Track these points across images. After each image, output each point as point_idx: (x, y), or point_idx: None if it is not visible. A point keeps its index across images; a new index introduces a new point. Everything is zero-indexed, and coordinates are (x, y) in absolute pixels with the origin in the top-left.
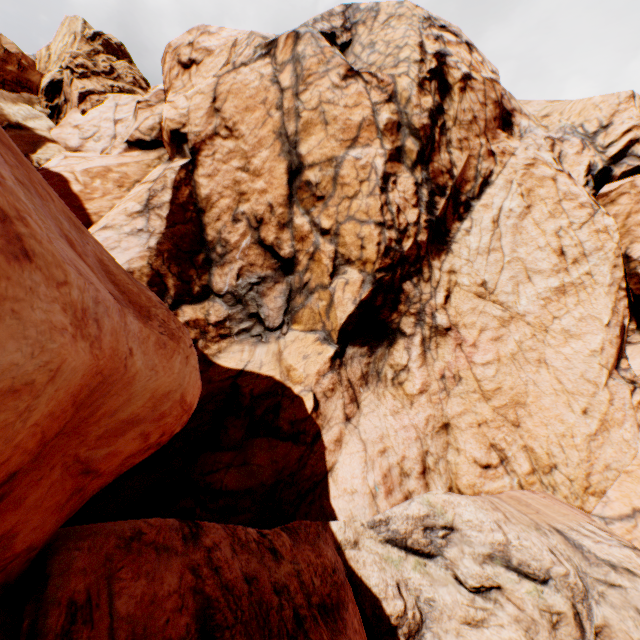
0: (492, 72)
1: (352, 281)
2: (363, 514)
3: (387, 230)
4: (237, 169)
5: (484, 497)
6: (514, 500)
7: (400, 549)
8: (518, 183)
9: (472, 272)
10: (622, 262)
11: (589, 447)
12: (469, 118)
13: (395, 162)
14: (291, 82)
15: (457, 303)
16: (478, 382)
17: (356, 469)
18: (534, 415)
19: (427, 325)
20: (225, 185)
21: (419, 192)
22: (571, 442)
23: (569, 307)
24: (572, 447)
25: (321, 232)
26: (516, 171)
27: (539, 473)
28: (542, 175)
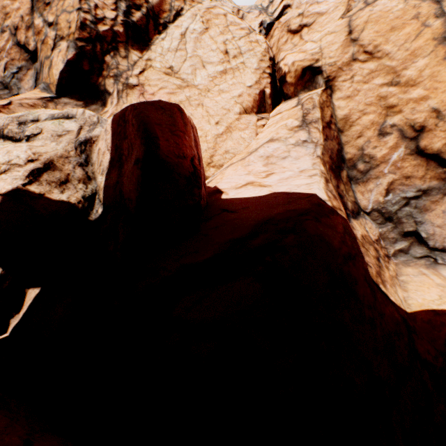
0: None
1: (63, 49)
2: None
3: (83, 13)
4: None
5: None
6: None
7: (1, 139)
8: (201, 16)
9: (164, 61)
10: (273, 65)
11: (216, 141)
12: None
13: None
14: None
15: (148, 75)
16: None
17: None
18: None
19: (121, 83)
20: None
21: (119, 4)
22: (205, 139)
23: (227, 80)
24: (205, 142)
25: (49, 25)
26: (200, 10)
27: None
28: (218, 13)
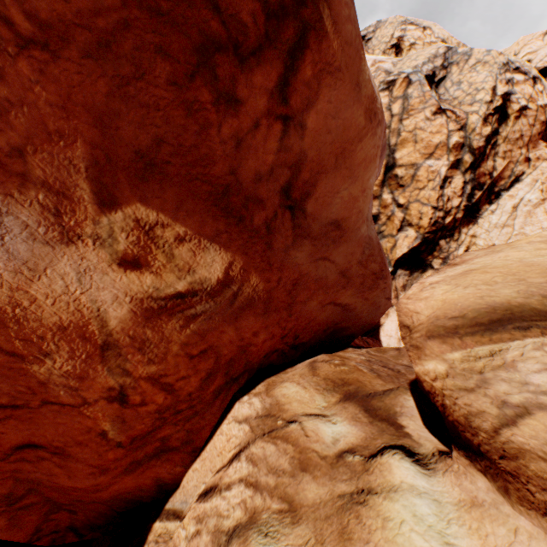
0: None
1: (409, 236)
2: (393, 345)
3: (437, 212)
4: None
5: None
6: None
7: None
8: (541, 182)
9: (487, 238)
10: None
11: None
12: (516, 136)
13: (453, 169)
14: (399, 111)
15: None
16: None
17: (393, 328)
18: None
19: None
20: None
21: (464, 187)
22: None
23: None
24: None
25: (397, 205)
26: (543, 173)
27: None
28: None
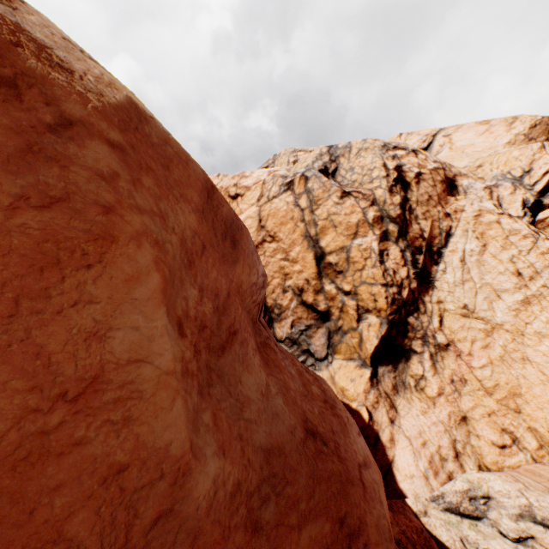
0: (434, 162)
1: (373, 323)
2: (423, 491)
3: (390, 288)
4: (280, 259)
5: (506, 472)
6: (529, 472)
7: (456, 515)
8: (472, 230)
9: (454, 299)
10: None
11: None
12: (426, 198)
13: (384, 241)
14: (307, 204)
15: (449, 324)
16: (480, 382)
17: (409, 459)
18: (530, 402)
19: (431, 344)
20: (274, 270)
21: (404, 255)
22: None
23: (536, 313)
24: None
25: (344, 293)
26: (468, 222)
27: (546, 447)
28: (488, 221)
